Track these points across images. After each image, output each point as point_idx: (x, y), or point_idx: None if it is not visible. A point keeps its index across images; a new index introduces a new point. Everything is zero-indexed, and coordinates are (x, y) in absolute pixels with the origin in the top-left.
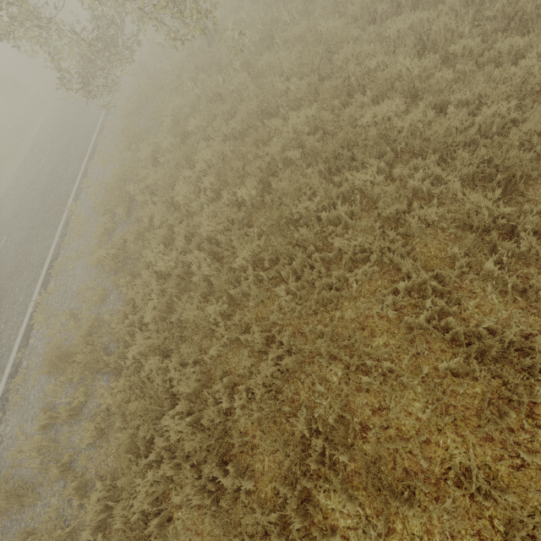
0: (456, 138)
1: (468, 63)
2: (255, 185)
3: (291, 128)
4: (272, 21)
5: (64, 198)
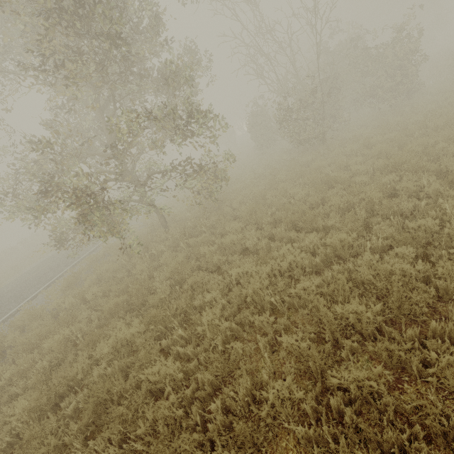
0: None
1: (262, 340)
2: (46, 400)
3: (112, 343)
4: (197, 225)
5: (1, 315)
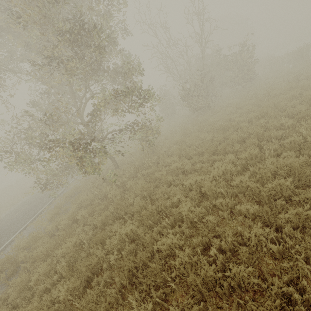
0: (210, 293)
1: (225, 213)
2: (79, 283)
3: (118, 237)
4: (142, 163)
5: None
